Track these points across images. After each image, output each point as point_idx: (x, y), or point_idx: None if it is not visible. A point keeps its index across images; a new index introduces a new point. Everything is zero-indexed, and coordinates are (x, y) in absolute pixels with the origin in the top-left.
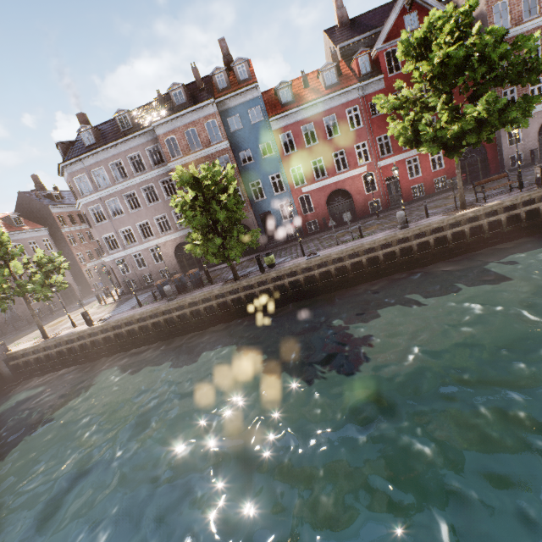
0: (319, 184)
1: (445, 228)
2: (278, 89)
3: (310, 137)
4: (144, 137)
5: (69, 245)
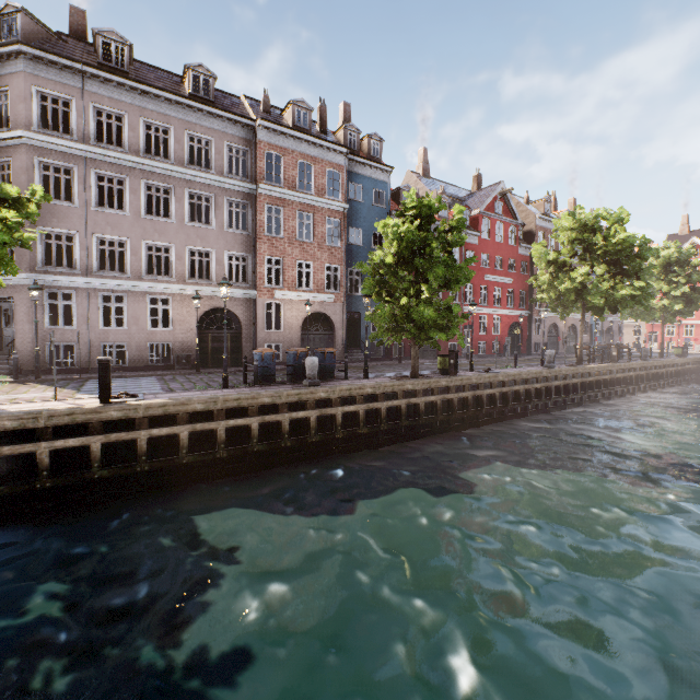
0: None
1: (583, 375)
2: (402, 189)
3: None
4: (232, 126)
5: None
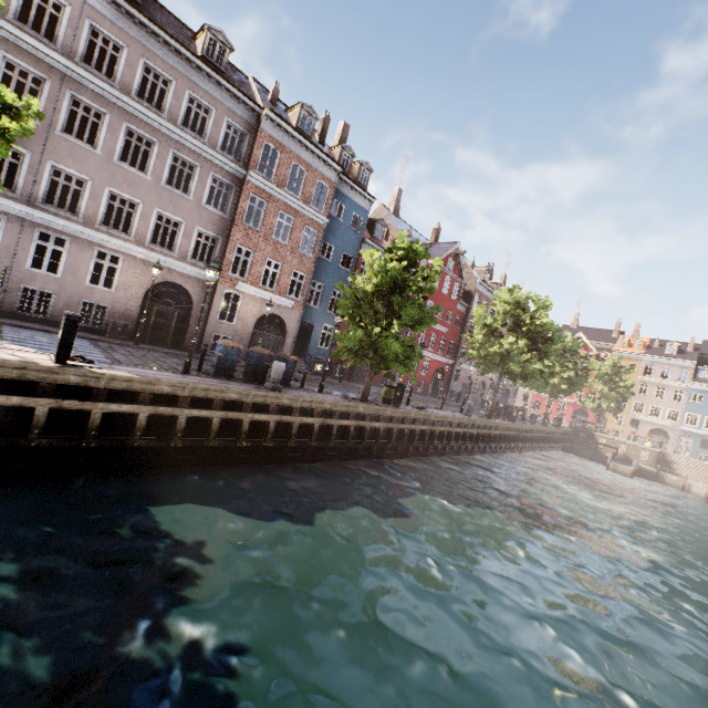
0: None
1: (491, 428)
2: (378, 221)
3: None
4: (237, 105)
5: None
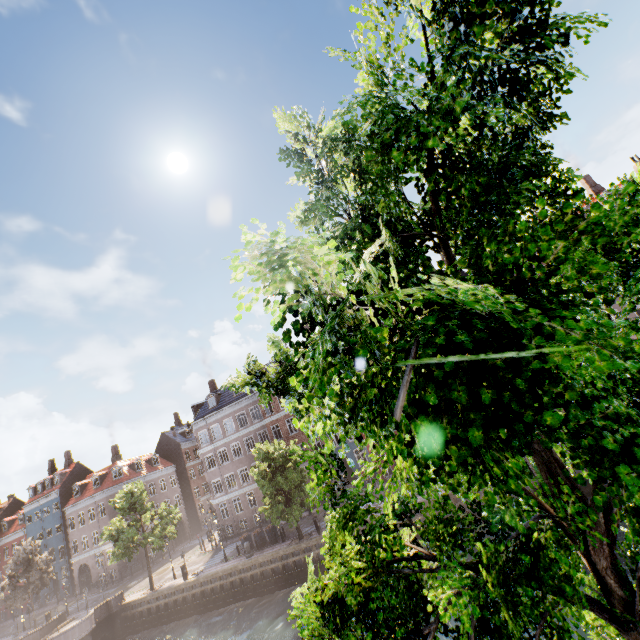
0: None
1: None
2: None
3: None
4: (248, 400)
5: (190, 479)
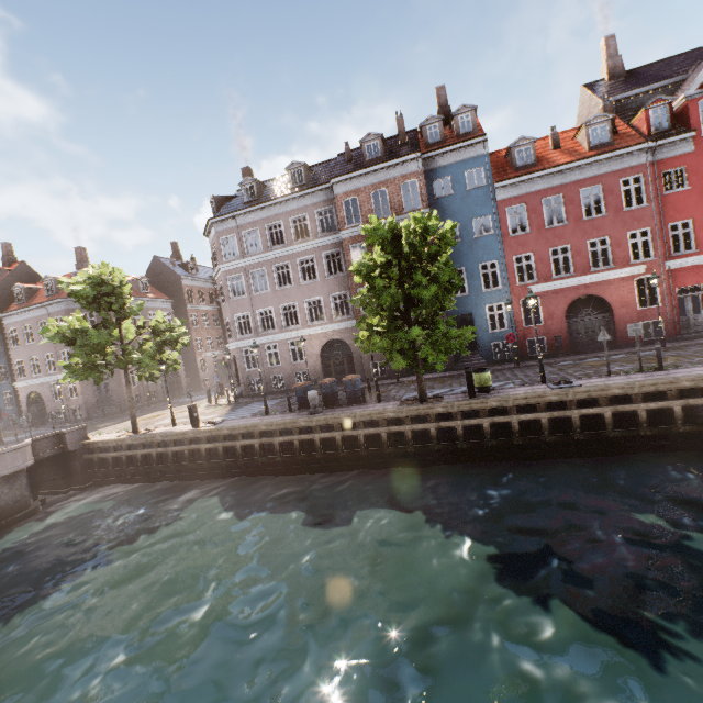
0: (559, 283)
1: None
2: (513, 147)
3: (554, 215)
4: (317, 196)
5: (191, 325)
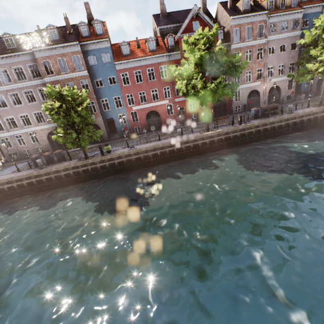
0: (142, 106)
1: (198, 140)
2: (121, 45)
3: (139, 78)
4: (26, 56)
5: None
